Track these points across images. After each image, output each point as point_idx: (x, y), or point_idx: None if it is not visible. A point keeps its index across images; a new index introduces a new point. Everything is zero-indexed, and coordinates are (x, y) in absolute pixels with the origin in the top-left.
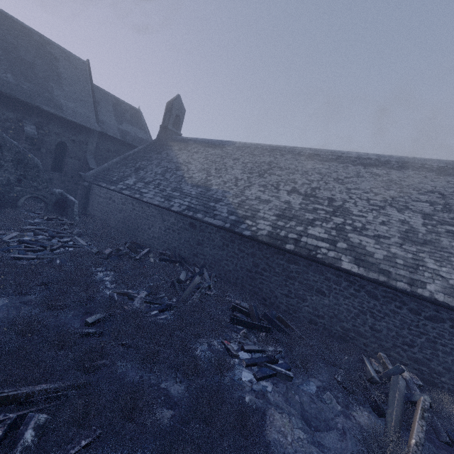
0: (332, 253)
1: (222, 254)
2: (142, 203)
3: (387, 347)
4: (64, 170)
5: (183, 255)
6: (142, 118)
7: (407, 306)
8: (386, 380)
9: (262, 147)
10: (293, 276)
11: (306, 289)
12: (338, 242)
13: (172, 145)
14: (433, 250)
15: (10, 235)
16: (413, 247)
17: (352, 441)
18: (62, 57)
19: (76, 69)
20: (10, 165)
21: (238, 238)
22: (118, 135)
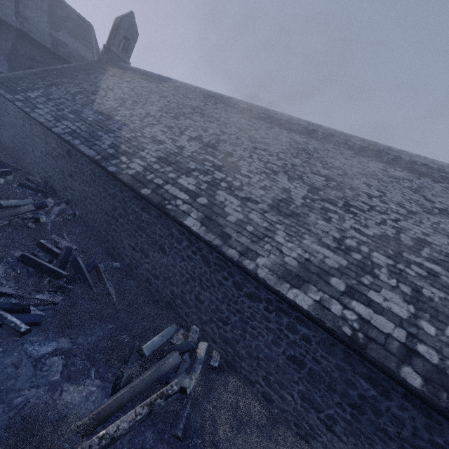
0: (185, 206)
1: (88, 191)
2: (32, 120)
3: (205, 320)
4: None
5: (55, 186)
6: (91, 35)
7: (233, 278)
8: (166, 355)
9: (201, 91)
10: (143, 226)
11: (150, 244)
12: (200, 197)
13: (109, 69)
14: (294, 224)
15: None
16: (276, 217)
17: (5, 423)
18: None
19: None
20: None
21: (105, 175)
22: (47, 42)
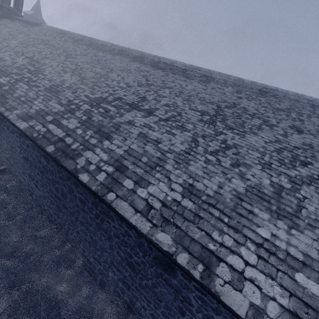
0: None
1: None
2: None
3: (1, 152)
4: None
5: None
6: None
7: (6, 124)
8: None
9: (57, 30)
10: None
11: None
12: (5, 86)
13: (1, 20)
14: (51, 95)
15: None
16: (44, 93)
17: None
18: None
19: None
20: None
21: None
22: None
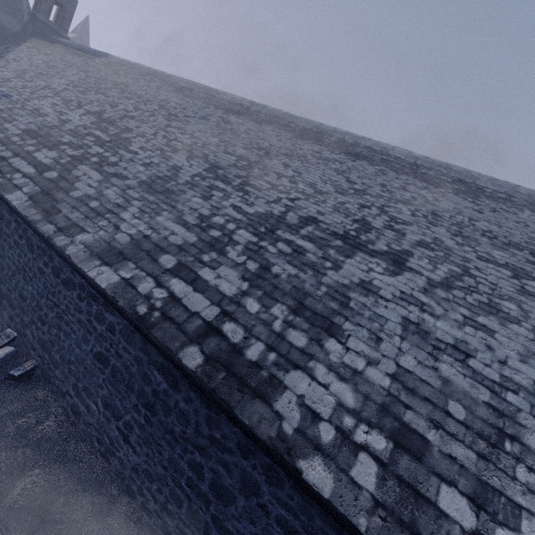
0: (22, 180)
1: None
2: None
3: (27, 323)
4: None
5: None
6: (21, 1)
7: (53, 262)
8: None
9: (139, 68)
10: None
11: None
12: (50, 171)
13: (31, 41)
14: (158, 201)
15: None
16: (141, 193)
17: None
18: None
19: None
20: None
21: None
22: None
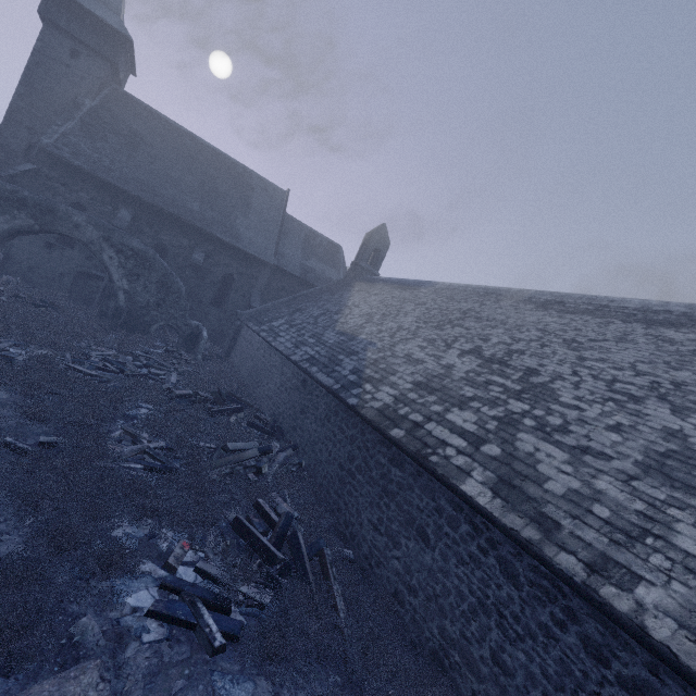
0: (461, 459)
1: (320, 432)
2: (272, 349)
3: None
4: (224, 306)
5: (284, 426)
6: (340, 255)
7: (579, 626)
8: None
9: (473, 289)
10: (391, 490)
11: (403, 522)
12: (486, 443)
13: (356, 285)
14: None
15: (103, 352)
16: (663, 490)
17: None
18: (260, 187)
19: (272, 199)
20: (154, 287)
21: (343, 409)
22: (297, 272)
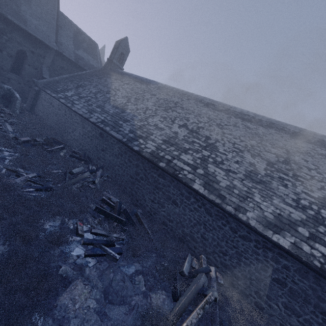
0: (190, 175)
1: (116, 161)
2: (72, 112)
3: (209, 252)
4: (21, 74)
5: (91, 156)
6: (97, 50)
7: (230, 224)
8: (194, 275)
9: (176, 90)
10: (160, 187)
11: (166, 199)
12: (198, 169)
13: (112, 74)
14: (263, 189)
15: None
16: (251, 183)
17: (135, 316)
18: None
19: None
20: None
21: (130, 151)
22: (72, 57)
